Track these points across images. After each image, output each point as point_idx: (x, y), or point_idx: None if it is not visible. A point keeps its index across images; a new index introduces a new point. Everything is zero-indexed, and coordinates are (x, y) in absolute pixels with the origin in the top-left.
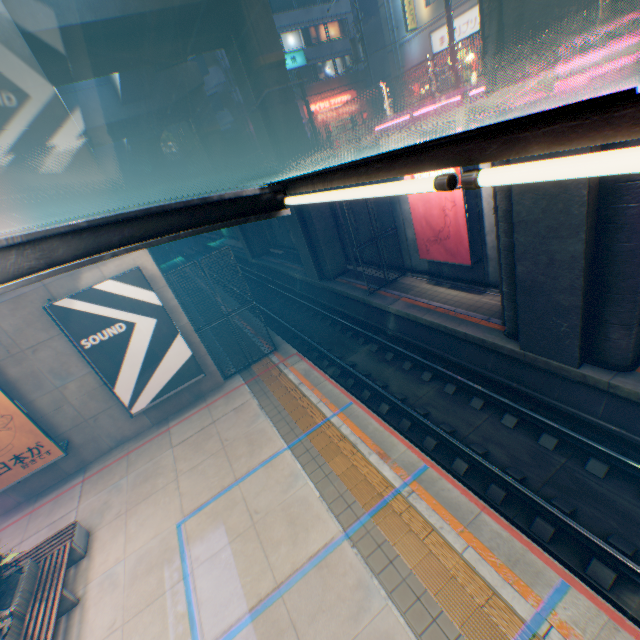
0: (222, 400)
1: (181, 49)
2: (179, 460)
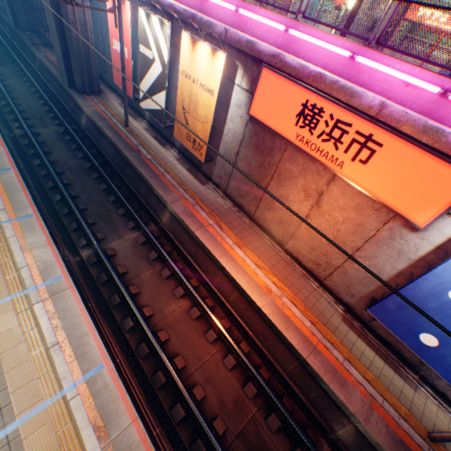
0: None
1: None
2: None
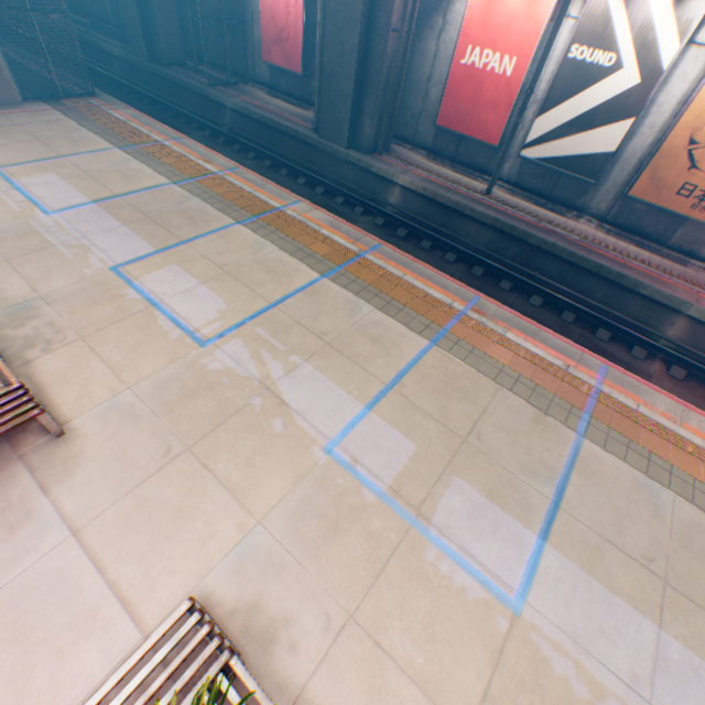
0: (25, 115)
1: None
2: None
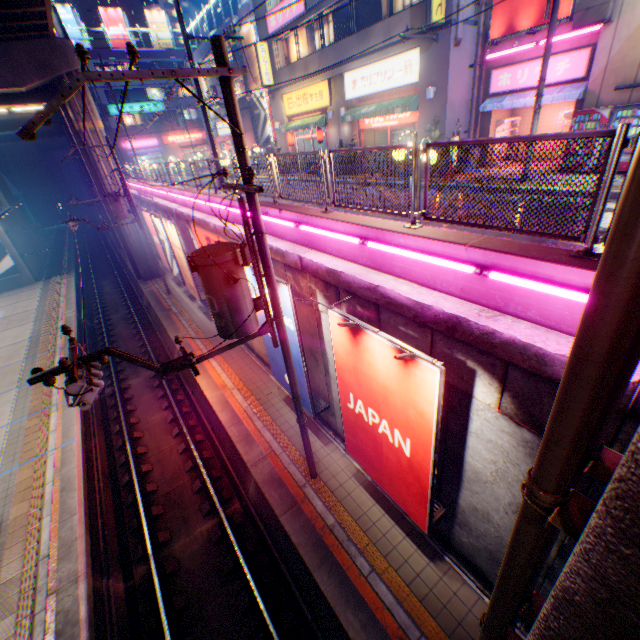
0: (31, 287)
1: None
2: (1, 300)
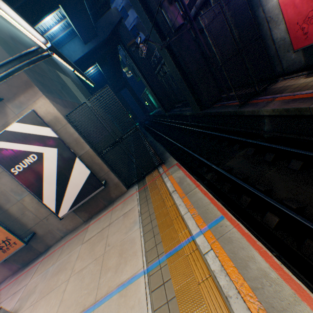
0: (120, 205)
1: None
2: (78, 258)
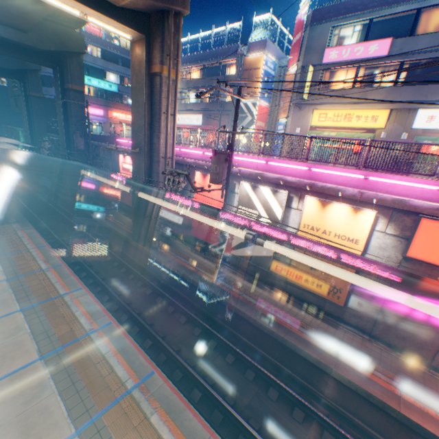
0: None
1: (24, 58)
2: None
